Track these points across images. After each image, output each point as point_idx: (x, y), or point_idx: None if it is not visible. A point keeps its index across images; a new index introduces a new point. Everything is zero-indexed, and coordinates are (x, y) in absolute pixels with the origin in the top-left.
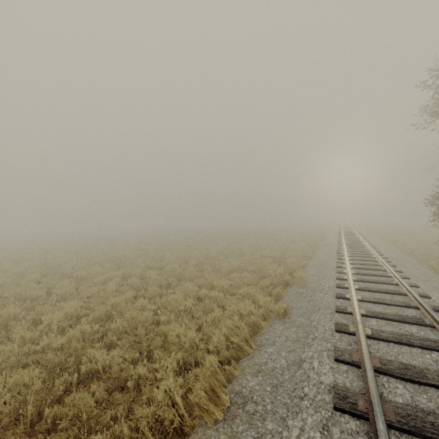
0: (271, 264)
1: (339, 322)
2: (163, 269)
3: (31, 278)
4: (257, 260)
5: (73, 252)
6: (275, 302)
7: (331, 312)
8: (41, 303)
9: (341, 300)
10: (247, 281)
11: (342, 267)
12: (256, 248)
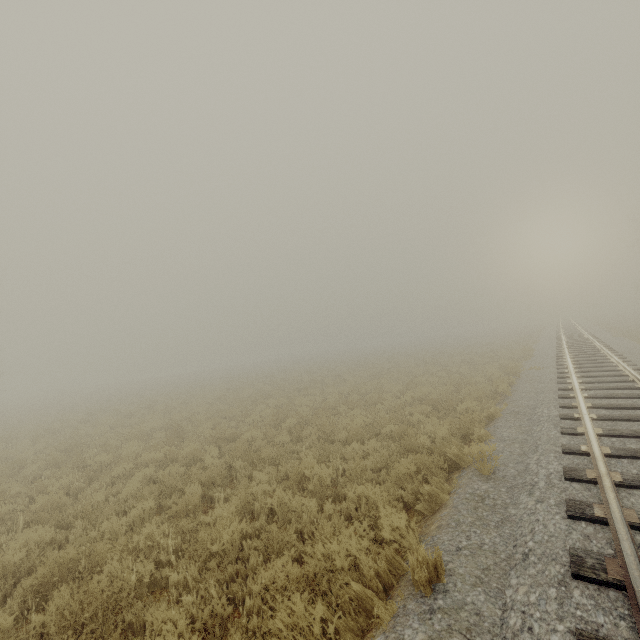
0: (430, 416)
1: (588, 635)
2: (233, 443)
3: (29, 472)
4: (404, 411)
5: (124, 415)
6: (426, 518)
7: (560, 577)
8: (4, 530)
9: (583, 526)
10: (377, 461)
11: (573, 417)
12: (407, 385)
